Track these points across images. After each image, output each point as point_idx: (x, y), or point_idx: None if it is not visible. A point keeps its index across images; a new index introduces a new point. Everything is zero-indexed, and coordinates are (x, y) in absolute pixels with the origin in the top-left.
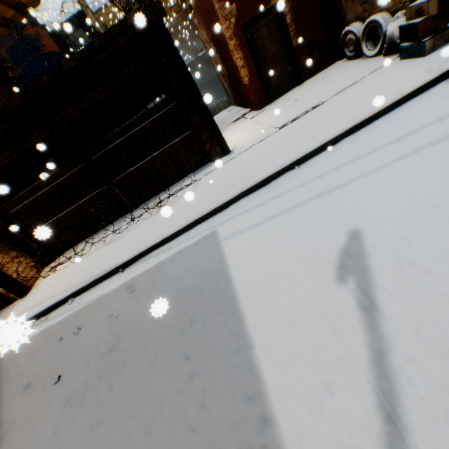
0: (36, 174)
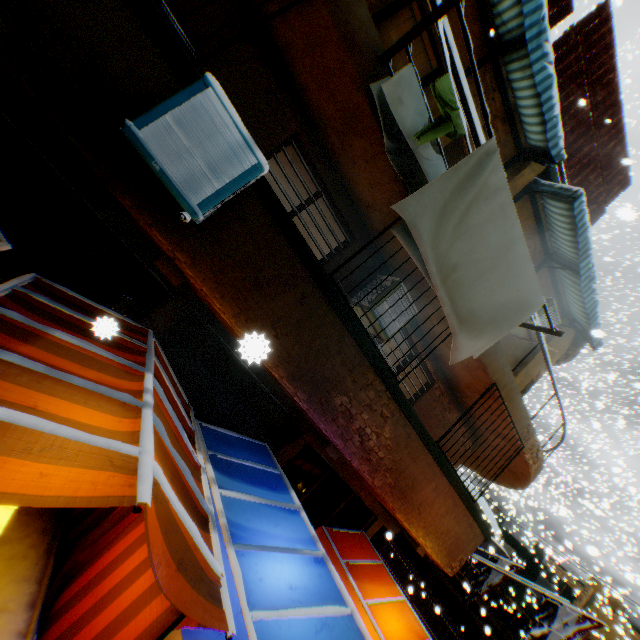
0: (410, 548)
